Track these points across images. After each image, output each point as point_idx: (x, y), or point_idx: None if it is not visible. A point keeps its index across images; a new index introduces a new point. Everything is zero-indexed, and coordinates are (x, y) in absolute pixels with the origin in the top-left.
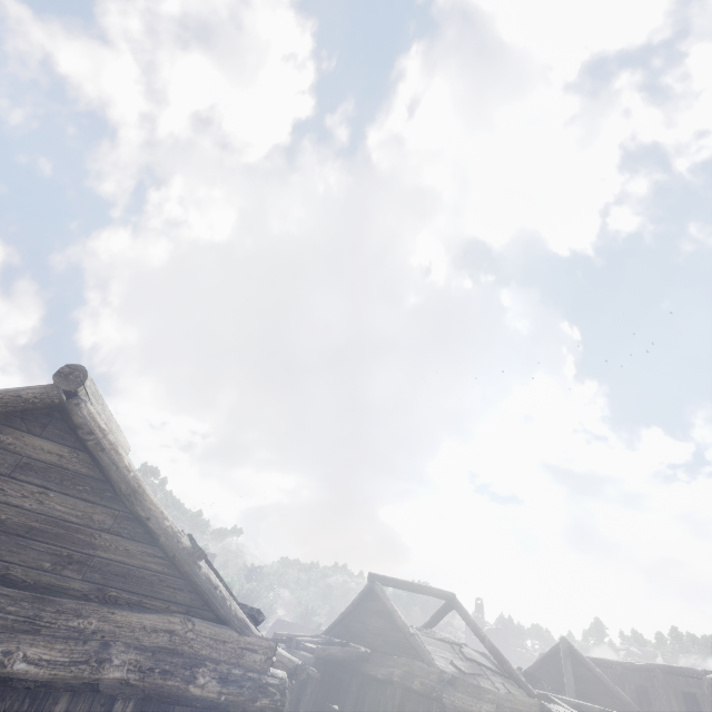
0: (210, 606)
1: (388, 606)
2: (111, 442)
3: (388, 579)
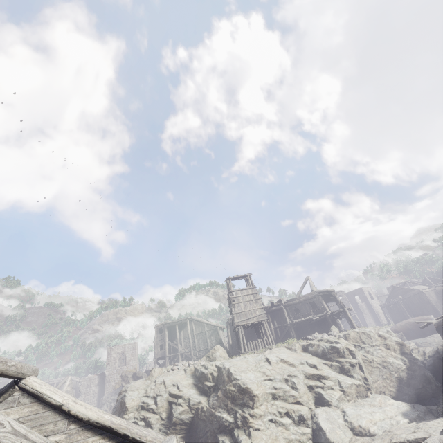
0: (413, 290)
1: None
2: (398, 286)
3: None
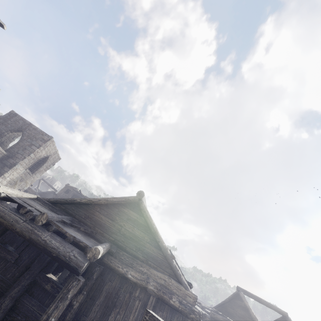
0: (176, 276)
1: (247, 305)
2: (149, 215)
3: (247, 292)
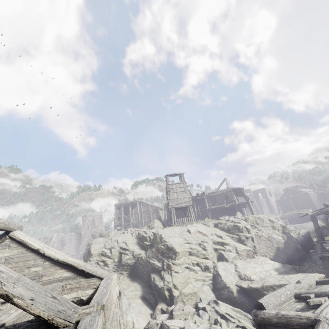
0: (301, 191)
1: None
2: (291, 188)
3: None
